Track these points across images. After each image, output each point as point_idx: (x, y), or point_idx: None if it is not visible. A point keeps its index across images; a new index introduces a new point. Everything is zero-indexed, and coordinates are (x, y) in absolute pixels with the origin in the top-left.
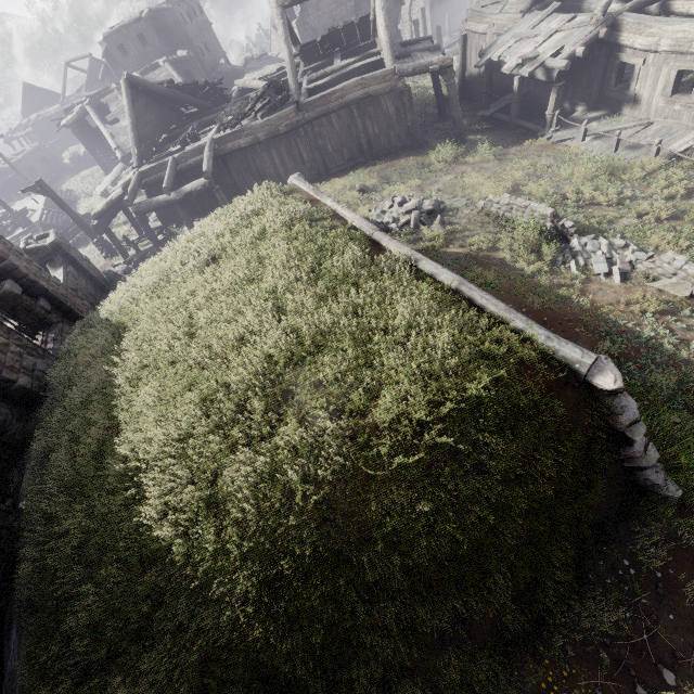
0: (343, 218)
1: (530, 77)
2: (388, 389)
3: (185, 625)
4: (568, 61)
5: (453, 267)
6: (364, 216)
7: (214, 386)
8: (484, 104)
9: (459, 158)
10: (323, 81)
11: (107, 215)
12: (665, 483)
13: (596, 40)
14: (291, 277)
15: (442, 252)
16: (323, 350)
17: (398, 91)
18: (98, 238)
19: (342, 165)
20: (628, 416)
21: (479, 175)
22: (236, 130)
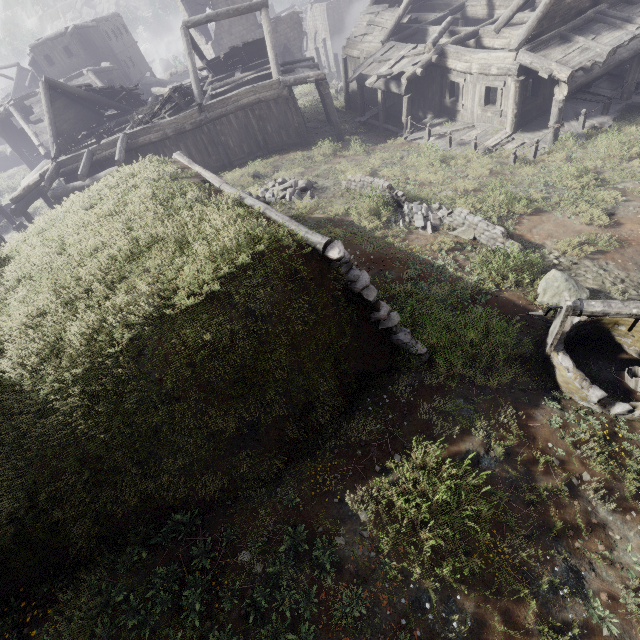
0: (203, 177)
1: (388, 90)
2: (190, 266)
3: (29, 432)
4: (412, 78)
5: (314, 227)
6: (248, 191)
7: (69, 279)
8: (360, 112)
9: (337, 153)
10: (224, 89)
11: (26, 200)
12: (415, 344)
13: (431, 64)
14: (143, 208)
15: (308, 217)
16: (152, 248)
17: (284, 98)
18: (17, 223)
19: (243, 158)
20: (362, 284)
21: (350, 164)
22: (147, 127)
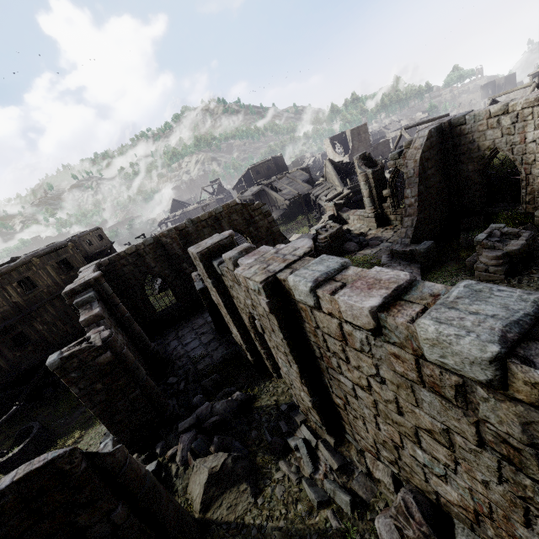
0: None
1: None
2: None
3: None
4: None
5: None
6: None
7: None
8: None
9: None
10: None
11: None
12: None
13: None
14: None
15: None
16: None
17: None
18: (311, 223)
19: None
20: None
21: None
22: None
